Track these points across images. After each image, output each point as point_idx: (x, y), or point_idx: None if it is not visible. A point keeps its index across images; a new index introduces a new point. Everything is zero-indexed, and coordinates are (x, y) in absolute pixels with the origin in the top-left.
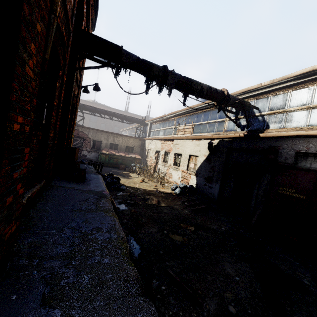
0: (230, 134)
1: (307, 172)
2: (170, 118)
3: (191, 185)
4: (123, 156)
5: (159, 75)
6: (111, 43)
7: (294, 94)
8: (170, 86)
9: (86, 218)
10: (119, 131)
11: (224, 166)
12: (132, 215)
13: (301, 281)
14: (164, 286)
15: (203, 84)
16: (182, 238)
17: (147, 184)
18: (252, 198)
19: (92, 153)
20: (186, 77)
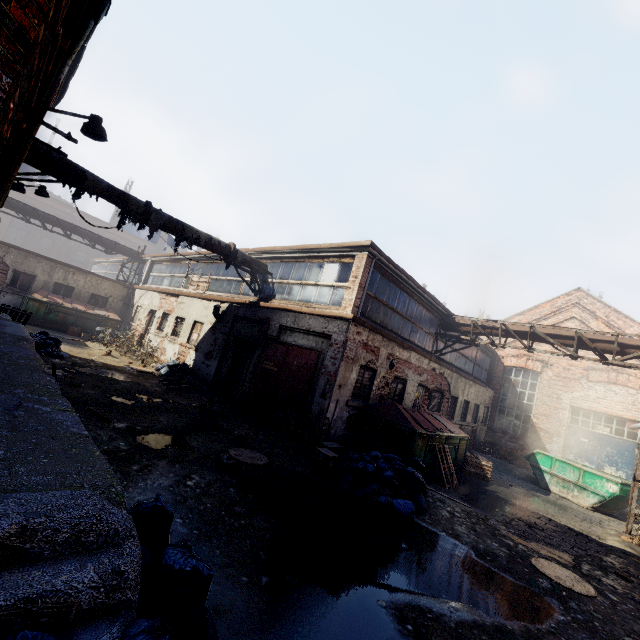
0: (243, 299)
1: (284, 345)
2: (184, 261)
3: (185, 363)
4: (80, 310)
5: (138, 211)
6: (71, 170)
7: (297, 267)
8: (153, 228)
9: (3, 345)
10: (87, 260)
11: (227, 338)
12: (66, 379)
13: (233, 431)
14: (80, 414)
15: (202, 233)
16: (127, 401)
17: (117, 359)
18: (243, 376)
19: (7, 295)
20: (178, 220)
